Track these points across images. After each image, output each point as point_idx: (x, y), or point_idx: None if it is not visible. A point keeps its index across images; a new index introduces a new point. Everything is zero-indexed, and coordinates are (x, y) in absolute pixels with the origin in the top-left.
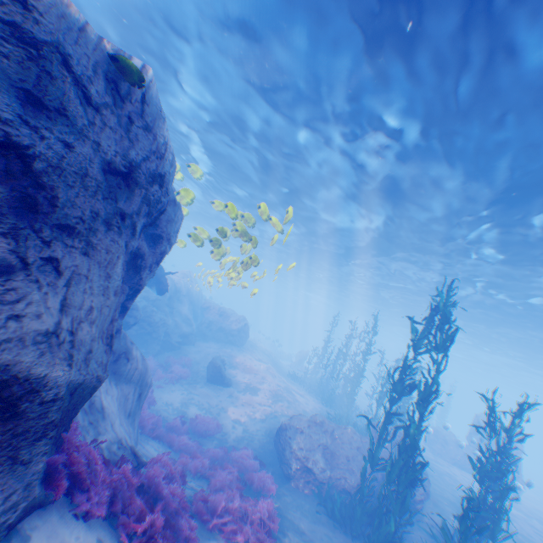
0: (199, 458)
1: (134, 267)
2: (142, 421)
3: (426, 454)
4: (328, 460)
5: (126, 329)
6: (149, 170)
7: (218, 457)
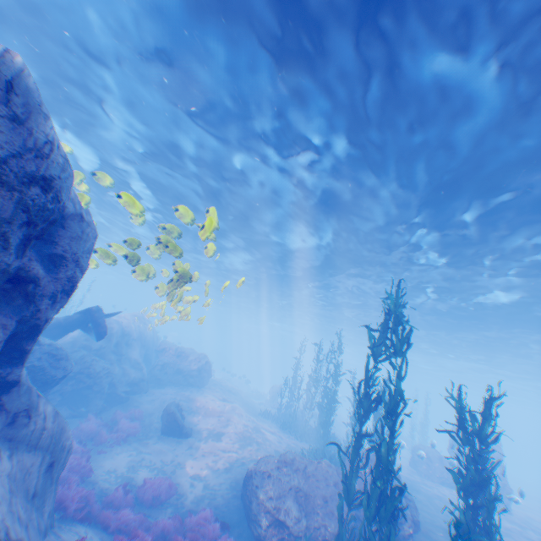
0: (140, 537)
1: (24, 295)
2: (65, 500)
3: (412, 477)
4: (304, 506)
5: (53, 385)
6: (24, 170)
7: (169, 530)
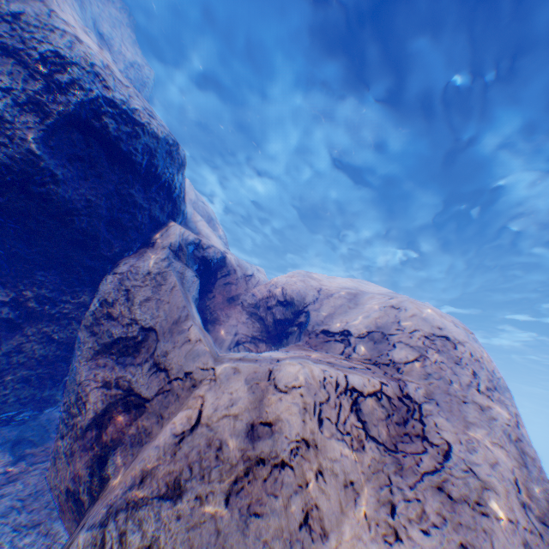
0: None
1: None
2: None
3: None
4: None
5: None
6: None
7: None
